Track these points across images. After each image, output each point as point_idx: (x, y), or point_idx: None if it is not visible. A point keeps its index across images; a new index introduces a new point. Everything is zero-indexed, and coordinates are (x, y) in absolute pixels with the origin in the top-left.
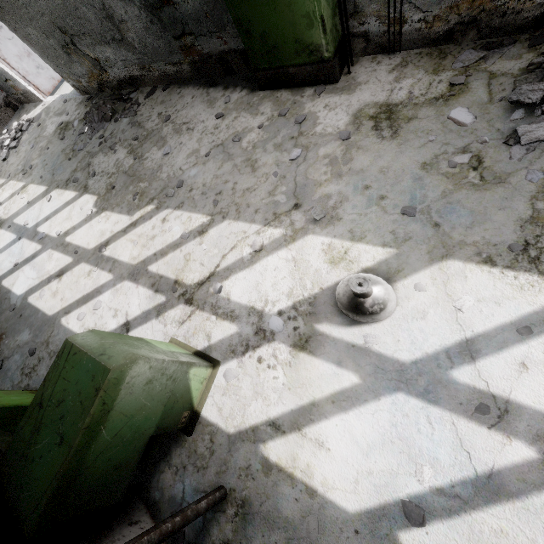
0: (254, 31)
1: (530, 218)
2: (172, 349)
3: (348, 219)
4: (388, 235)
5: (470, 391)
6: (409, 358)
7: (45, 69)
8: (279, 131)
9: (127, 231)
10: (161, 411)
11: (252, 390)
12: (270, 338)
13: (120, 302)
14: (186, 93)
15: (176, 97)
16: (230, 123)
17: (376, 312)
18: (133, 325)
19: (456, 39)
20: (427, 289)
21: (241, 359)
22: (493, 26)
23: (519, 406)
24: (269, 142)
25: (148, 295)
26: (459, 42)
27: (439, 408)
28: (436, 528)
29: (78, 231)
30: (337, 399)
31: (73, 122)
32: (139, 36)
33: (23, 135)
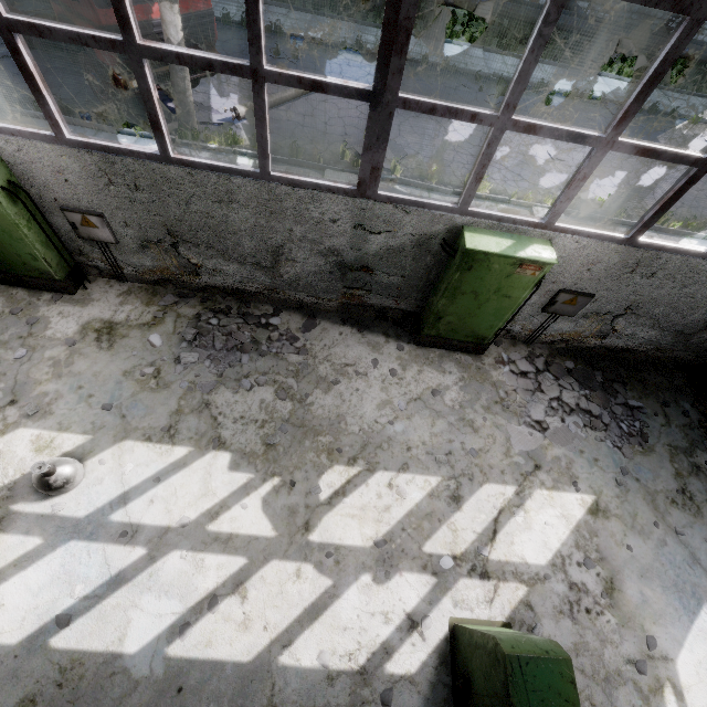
0: None
1: (176, 411)
2: None
3: (59, 413)
4: (89, 425)
5: (119, 525)
6: (85, 514)
7: None
8: (8, 328)
9: None
10: None
11: None
12: None
13: None
14: None
15: None
16: None
17: (61, 485)
18: None
19: (163, 285)
20: (108, 462)
21: None
22: (181, 285)
23: (144, 526)
24: None
25: None
26: (166, 287)
27: (98, 542)
28: (78, 622)
29: None
30: (19, 562)
31: None
32: None
33: None
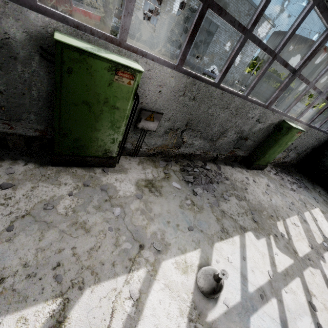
0: (70, 135)
1: (217, 219)
2: None
3: (173, 242)
4: (192, 243)
5: (256, 293)
6: (239, 297)
7: None
8: (91, 196)
9: None
10: None
11: None
12: None
13: None
14: None
15: None
16: (29, 193)
17: (224, 284)
18: None
19: (155, 156)
20: (220, 260)
21: None
22: (165, 155)
23: (263, 286)
24: (88, 205)
25: None
26: (156, 157)
27: (259, 309)
28: None
29: None
30: None
31: None
32: None
33: None
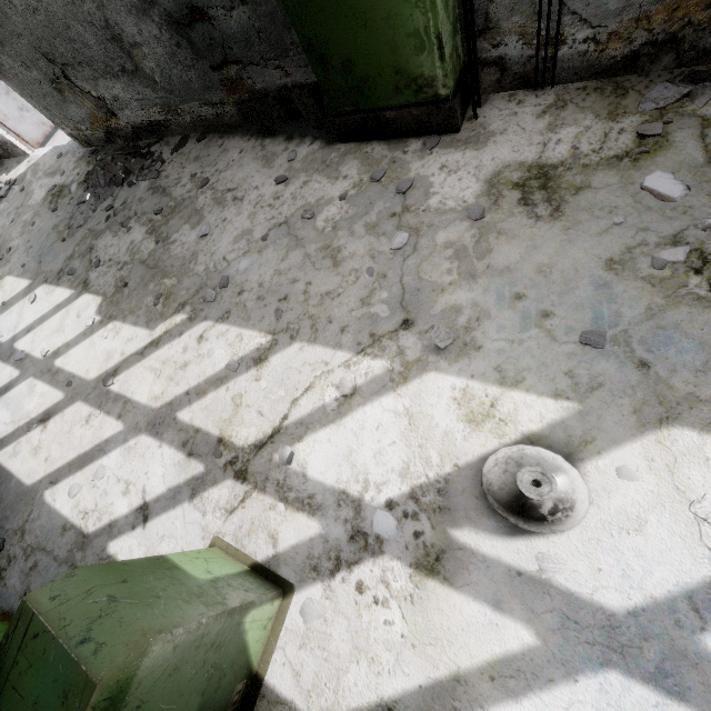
0: (333, 58)
1: None
2: (214, 572)
3: (491, 349)
4: (561, 377)
5: None
6: (621, 604)
7: (32, 111)
8: (372, 204)
9: (145, 354)
10: (197, 705)
11: (350, 643)
12: (376, 549)
13: (134, 469)
14: (231, 146)
15: (216, 151)
16: (298, 191)
17: (560, 522)
18: (154, 511)
19: (640, 67)
20: (641, 477)
21: (329, 583)
22: (702, 48)
23: None
24: (358, 221)
25: (177, 460)
26: (645, 72)
27: (690, 708)
28: None
29: (73, 351)
30: (498, 672)
31: (70, 186)
32: (161, 65)
33: (0, 203)
